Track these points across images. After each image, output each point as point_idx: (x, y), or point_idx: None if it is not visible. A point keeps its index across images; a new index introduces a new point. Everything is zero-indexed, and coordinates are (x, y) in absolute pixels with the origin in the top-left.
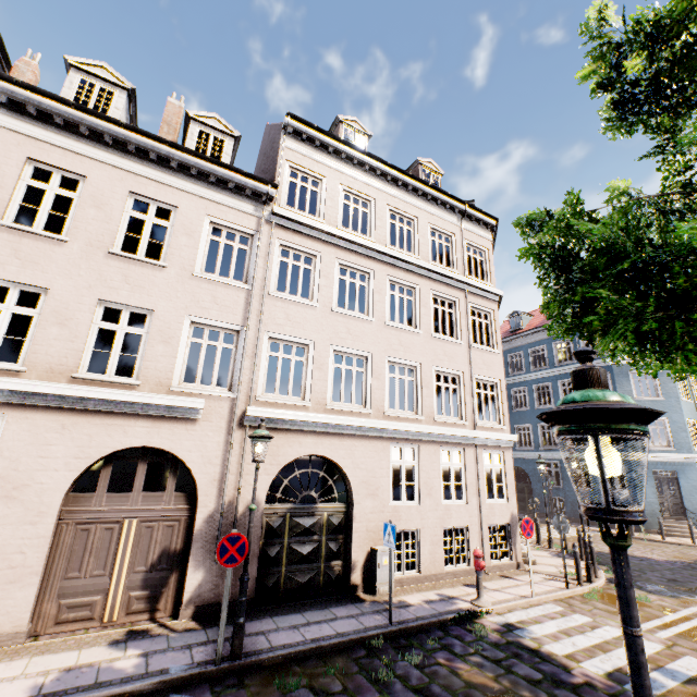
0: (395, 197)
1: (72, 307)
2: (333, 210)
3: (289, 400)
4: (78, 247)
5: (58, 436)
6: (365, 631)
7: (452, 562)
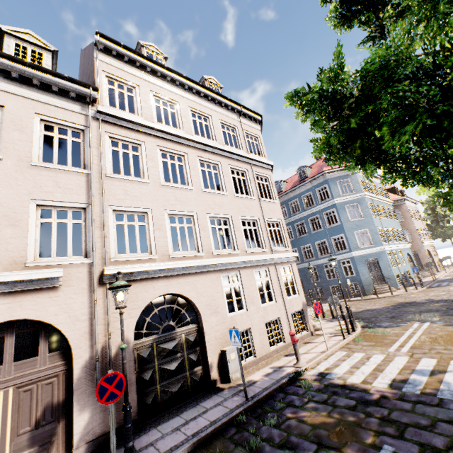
0: (193, 101)
1: None
2: (148, 110)
3: (139, 256)
4: None
5: None
6: (231, 412)
7: (272, 343)
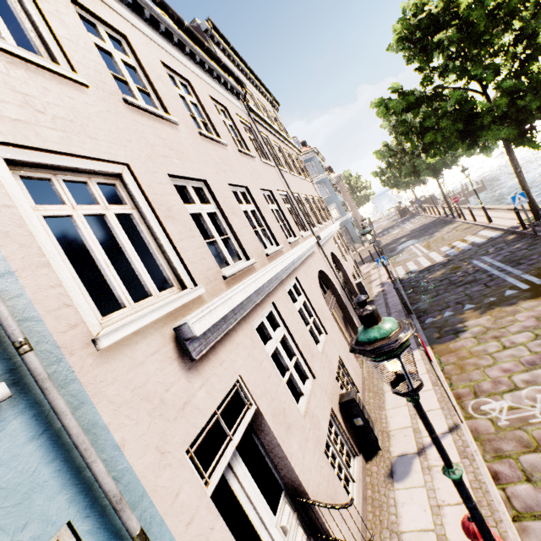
0: (254, 92)
1: (259, 198)
2: (252, 104)
3: (315, 228)
4: (230, 149)
5: (308, 279)
6: None
7: None
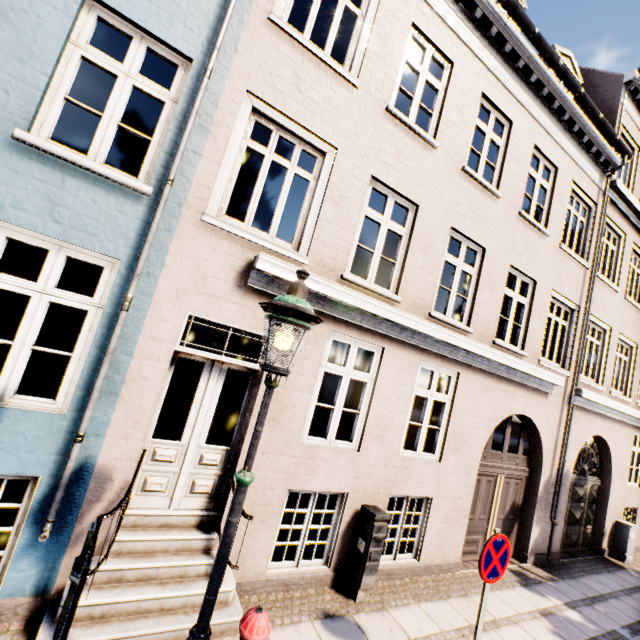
0: None
1: (496, 270)
2: (638, 187)
3: (594, 383)
4: (503, 205)
5: (482, 397)
6: None
7: None
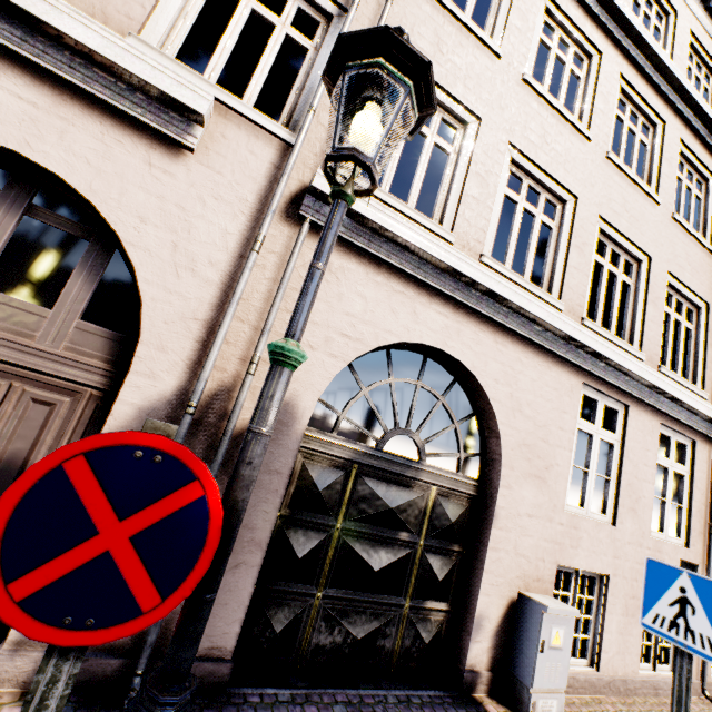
0: None
1: None
2: None
3: (410, 207)
4: None
5: None
6: None
7: None
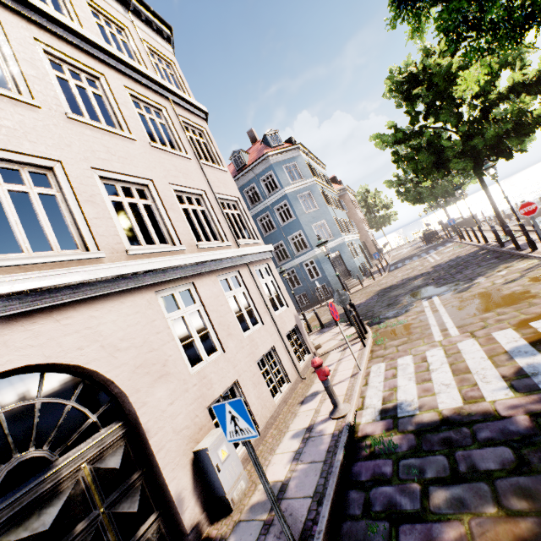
0: None
1: None
2: None
3: None
4: None
5: None
6: None
7: None
